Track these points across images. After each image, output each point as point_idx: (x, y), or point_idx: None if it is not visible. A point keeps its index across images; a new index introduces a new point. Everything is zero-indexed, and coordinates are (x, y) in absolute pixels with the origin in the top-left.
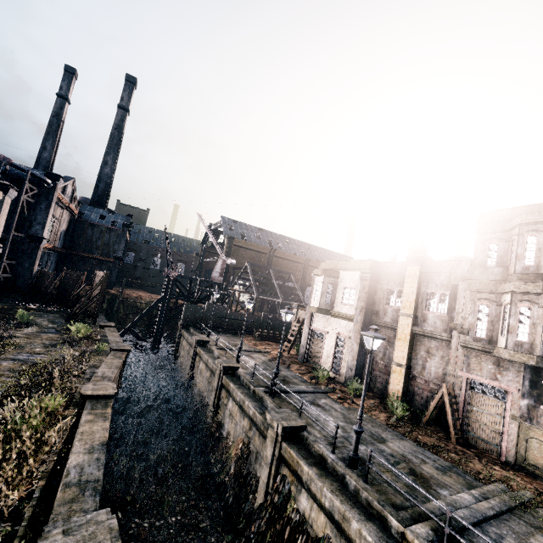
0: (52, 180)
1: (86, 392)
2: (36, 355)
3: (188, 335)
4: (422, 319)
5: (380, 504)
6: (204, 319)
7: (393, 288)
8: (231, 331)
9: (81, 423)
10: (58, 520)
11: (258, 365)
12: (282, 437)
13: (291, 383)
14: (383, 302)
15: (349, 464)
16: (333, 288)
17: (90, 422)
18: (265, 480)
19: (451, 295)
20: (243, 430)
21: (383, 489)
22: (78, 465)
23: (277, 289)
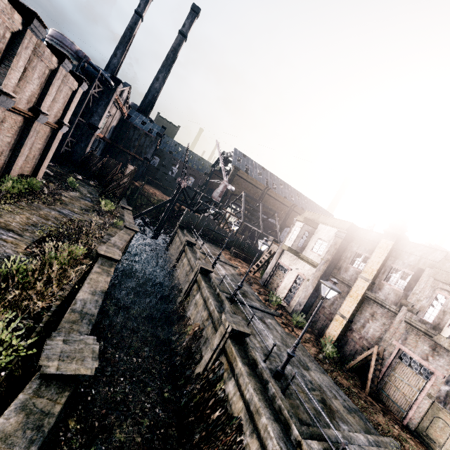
0: (114, 83)
1: (100, 251)
2: (74, 213)
3: (182, 234)
4: (378, 287)
5: (289, 414)
6: (197, 226)
7: (361, 253)
8: (214, 242)
9: (91, 272)
10: (62, 331)
11: (227, 275)
12: (229, 335)
13: (248, 297)
14: (347, 261)
15: (275, 375)
16: (309, 235)
17: (98, 273)
18: (206, 360)
19: (414, 276)
20: (202, 319)
21: (295, 404)
22: (83, 300)
23: (260, 221)
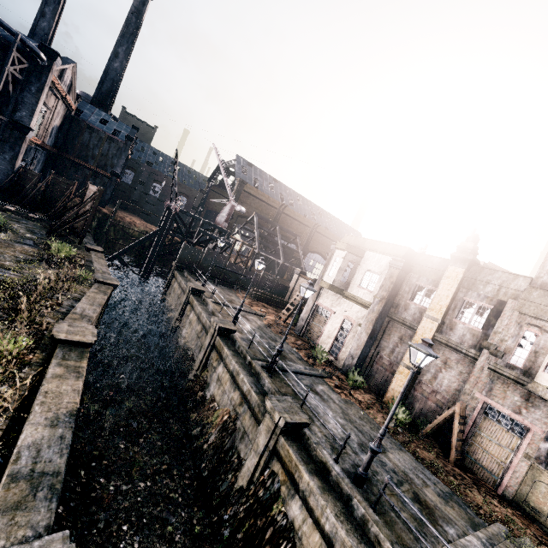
0: (47, 56)
1: (58, 334)
2: (5, 270)
3: (182, 279)
4: (450, 327)
5: (394, 547)
6: (201, 265)
7: (423, 285)
8: (226, 283)
9: (46, 378)
10: None
11: (254, 330)
12: (282, 431)
13: (288, 358)
14: (406, 296)
15: (356, 482)
16: (354, 267)
17: (58, 377)
18: (251, 468)
19: (494, 311)
20: (232, 403)
21: (392, 520)
22: (34, 444)
23: (280, 249)
